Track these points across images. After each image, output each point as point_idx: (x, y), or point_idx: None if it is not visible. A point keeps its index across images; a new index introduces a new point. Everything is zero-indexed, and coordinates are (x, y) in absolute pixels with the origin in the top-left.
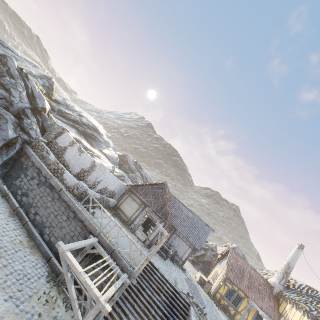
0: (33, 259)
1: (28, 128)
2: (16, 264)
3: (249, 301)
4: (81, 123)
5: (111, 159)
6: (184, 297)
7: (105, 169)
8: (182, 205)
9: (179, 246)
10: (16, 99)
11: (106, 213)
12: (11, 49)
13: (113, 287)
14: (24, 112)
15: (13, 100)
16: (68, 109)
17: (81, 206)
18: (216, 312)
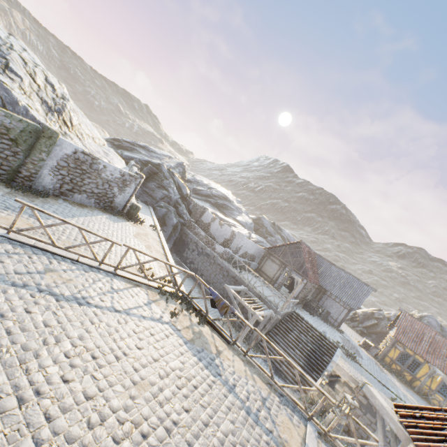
0: (208, 302)
1: (182, 214)
2: (201, 302)
3: (431, 367)
4: (212, 196)
5: (245, 225)
6: (331, 341)
7: (243, 236)
8: (331, 264)
9: (331, 307)
10: (172, 194)
11: (250, 274)
12: (153, 151)
13: (263, 311)
14: (177, 202)
15: (171, 196)
16: (199, 185)
17: (230, 266)
18: (379, 369)
